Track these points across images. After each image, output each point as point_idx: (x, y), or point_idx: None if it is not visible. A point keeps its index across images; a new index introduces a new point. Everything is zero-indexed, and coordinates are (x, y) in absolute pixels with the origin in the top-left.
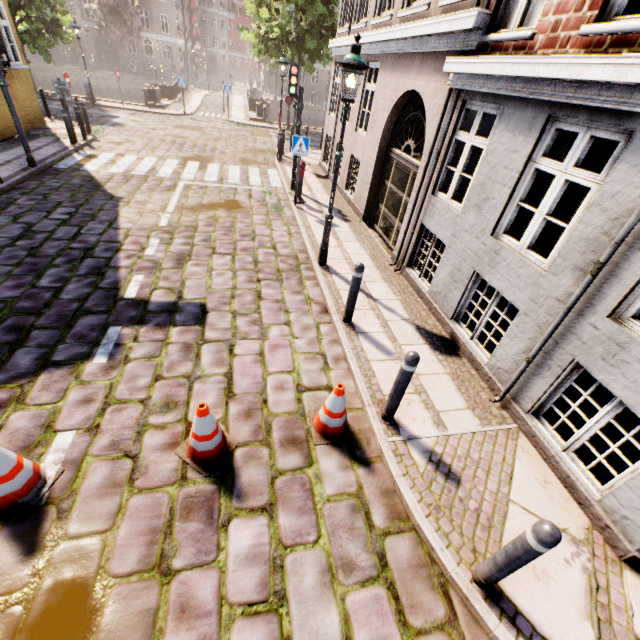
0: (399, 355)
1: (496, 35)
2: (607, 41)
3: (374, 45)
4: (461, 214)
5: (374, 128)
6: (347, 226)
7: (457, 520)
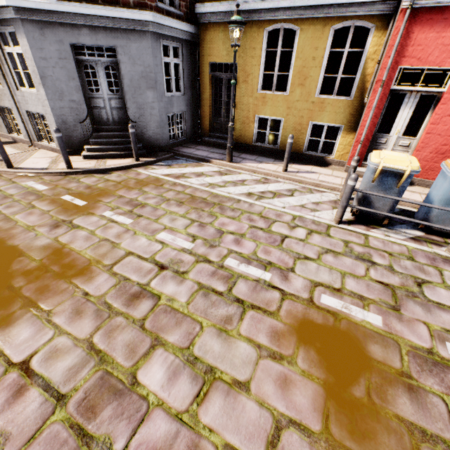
0: None
1: None
2: None
3: None
4: None
5: None
6: None
7: (4, 165)
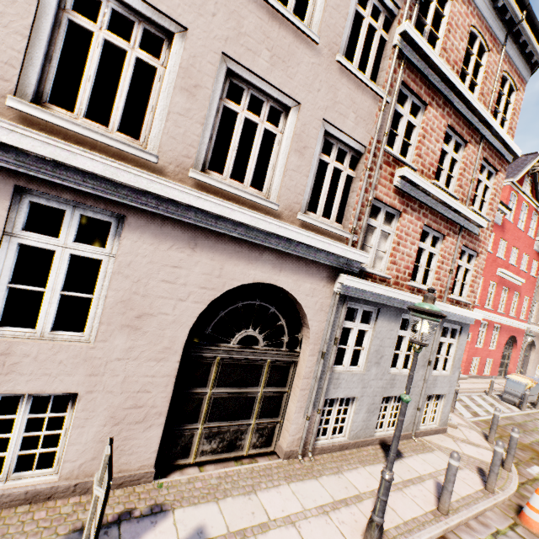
0: (433, 477)
1: (371, 270)
2: (415, 289)
3: (88, 175)
4: (367, 372)
5: (147, 325)
6: (193, 509)
7: None
